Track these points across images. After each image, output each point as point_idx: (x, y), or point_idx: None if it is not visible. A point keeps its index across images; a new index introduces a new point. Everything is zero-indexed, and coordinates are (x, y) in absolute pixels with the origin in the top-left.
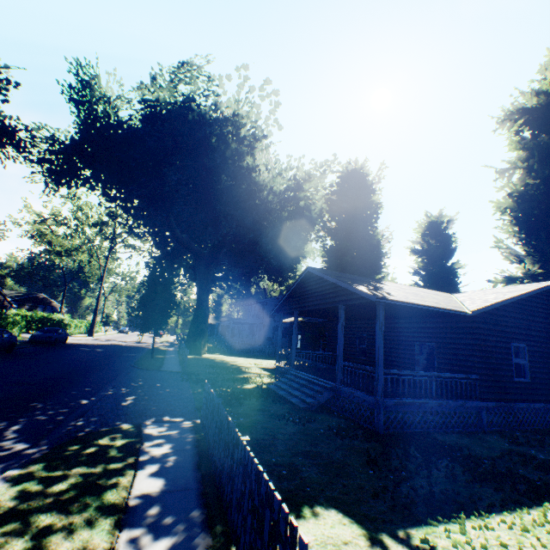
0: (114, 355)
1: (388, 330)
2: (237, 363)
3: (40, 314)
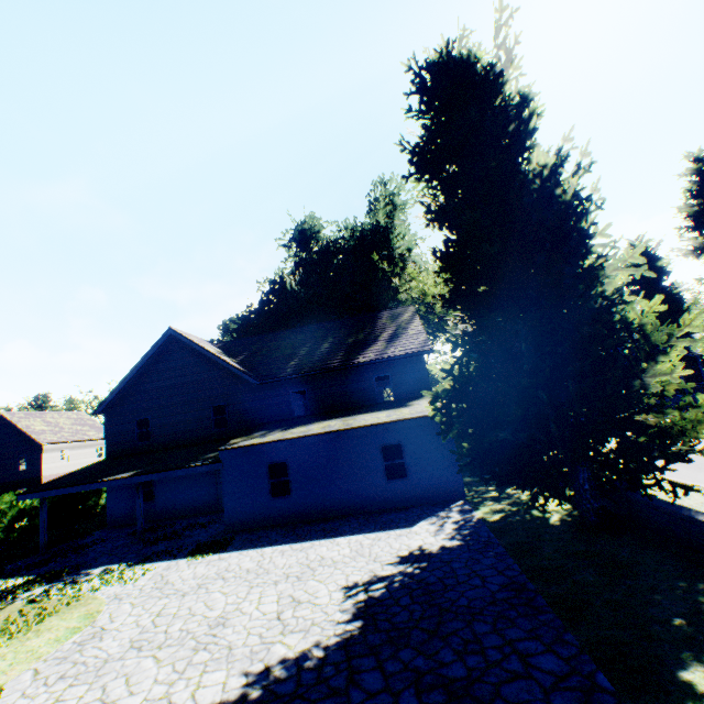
0: None
1: None
2: None
3: None
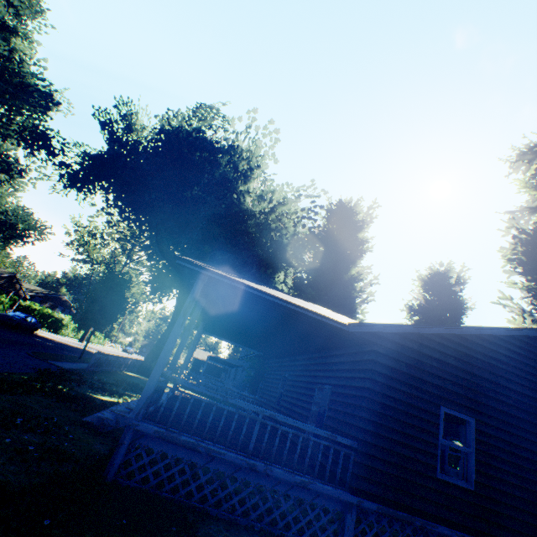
0: (48, 347)
1: (303, 368)
2: None
3: (46, 310)
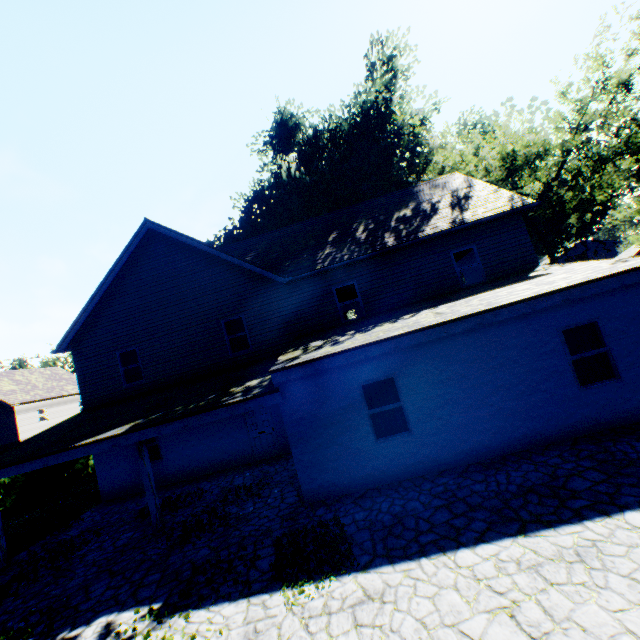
0: None
1: None
2: None
3: None
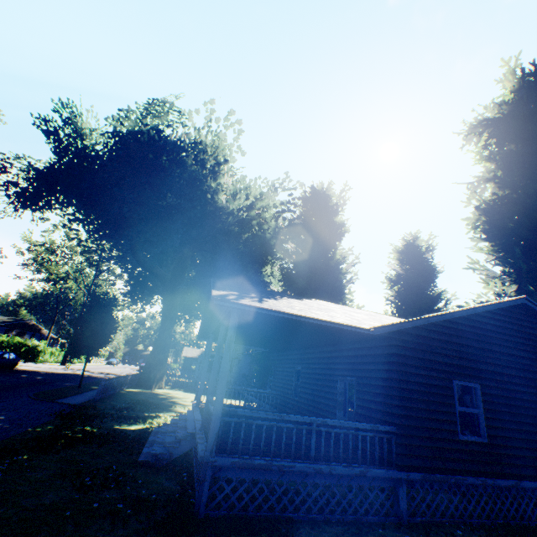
0: (41, 383)
1: (318, 361)
2: (180, 400)
3: (17, 340)
